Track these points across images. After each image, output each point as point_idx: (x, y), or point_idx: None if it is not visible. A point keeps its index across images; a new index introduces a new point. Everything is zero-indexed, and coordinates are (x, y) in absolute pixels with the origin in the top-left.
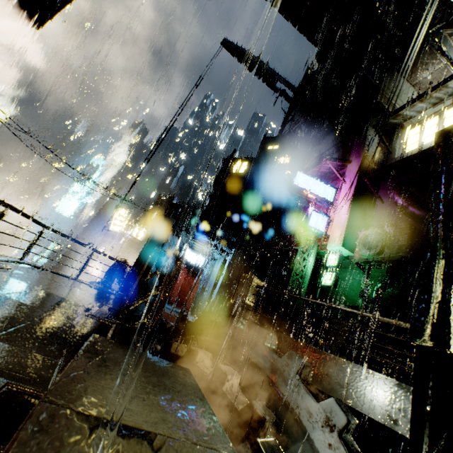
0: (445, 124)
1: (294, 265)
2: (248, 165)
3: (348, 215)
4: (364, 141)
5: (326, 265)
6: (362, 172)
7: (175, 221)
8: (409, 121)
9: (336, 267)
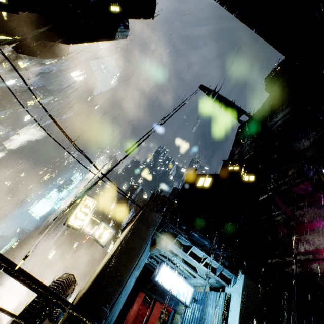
0: None
1: None
2: (212, 180)
3: None
4: None
5: None
6: None
7: (161, 219)
8: None
9: None
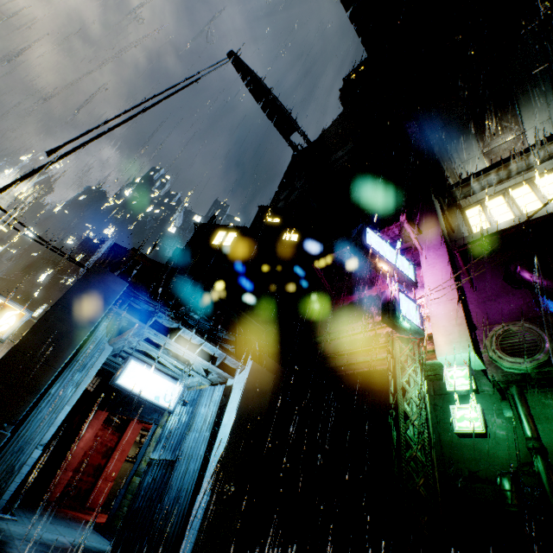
0: (518, 203)
1: (397, 391)
2: (237, 237)
3: (460, 300)
4: (432, 209)
5: (448, 390)
6: (446, 244)
7: (126, 288)
8: (466, 199)
9: (468, 393)
